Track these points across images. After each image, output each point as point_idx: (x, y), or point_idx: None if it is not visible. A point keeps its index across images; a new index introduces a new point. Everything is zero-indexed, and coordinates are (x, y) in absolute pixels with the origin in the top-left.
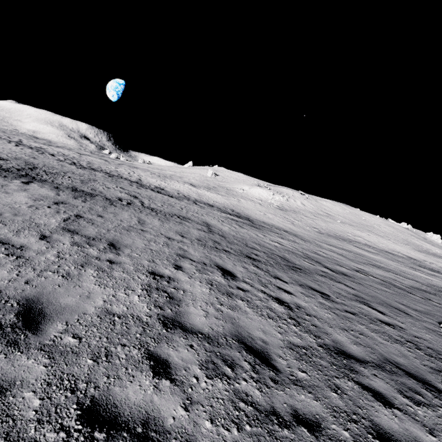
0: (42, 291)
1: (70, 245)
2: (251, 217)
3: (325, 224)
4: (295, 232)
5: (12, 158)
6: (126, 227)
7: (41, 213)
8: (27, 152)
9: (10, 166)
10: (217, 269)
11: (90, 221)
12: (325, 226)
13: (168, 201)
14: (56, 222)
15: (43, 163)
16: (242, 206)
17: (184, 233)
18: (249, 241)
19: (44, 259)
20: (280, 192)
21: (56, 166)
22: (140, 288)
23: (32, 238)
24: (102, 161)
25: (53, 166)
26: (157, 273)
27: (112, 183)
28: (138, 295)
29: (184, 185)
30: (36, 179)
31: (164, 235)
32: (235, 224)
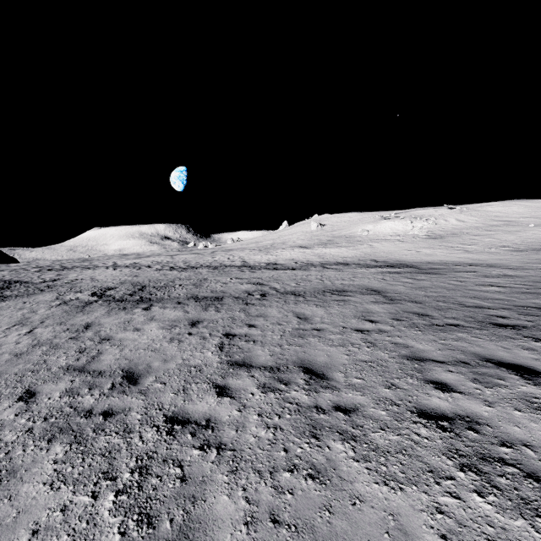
0: (315, 539)
1: (261, 393)
2: (406, 262)
3: (514, 236)
4: (485, 261)
5: (119, 284)
6: (294, 332)
7: (188, 346)
8: (127, 273)
9: (121, 293)
10: (497, 368)
11: (247, 338)
12: (517, 239)
13: (297, 276)
14: (214, 354)
15: (146, 278)
16: (379, 251)
17: (365, 315)
18: (456, 297)
19: (253, 439)
20: (419, 216)
21: (159, 277)
22: (453, 466)
23: (209, 397)
24: (195, 256)
25: (158, 279)
26: (430, 411)
27: (223, 276)
28: (473, 490)
29: (294, 250)
30: (153, 301)
31: (348, 327)
32: (404, 278)
